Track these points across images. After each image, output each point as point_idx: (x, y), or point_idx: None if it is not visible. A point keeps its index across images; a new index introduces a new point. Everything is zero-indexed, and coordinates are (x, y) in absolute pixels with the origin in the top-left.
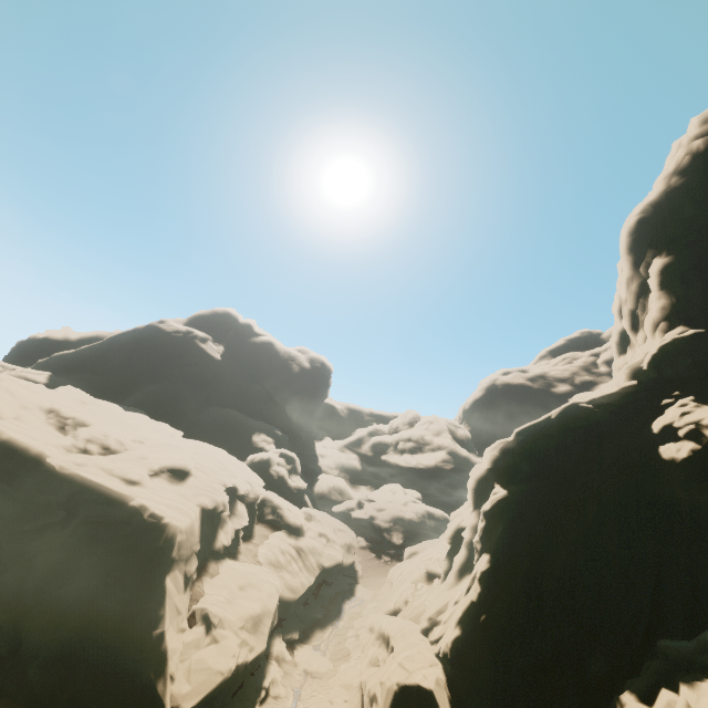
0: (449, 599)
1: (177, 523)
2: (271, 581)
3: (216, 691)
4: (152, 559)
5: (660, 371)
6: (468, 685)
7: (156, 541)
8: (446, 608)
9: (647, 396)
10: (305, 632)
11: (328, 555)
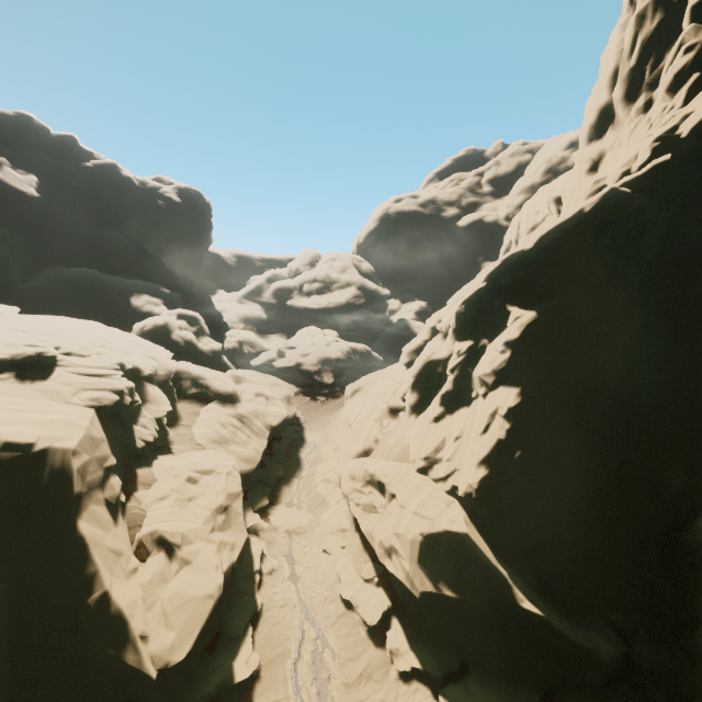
0: (445, 435)
1: (63, 445)
2: (225, 463)
3: (210, 618)
4: (38, 508)
5: (701, 138)
6: (492, 513)
7: (34, 482)
8: (444, 445)
9: (682, 174)
10: (272, 493)
11: (272, 414)
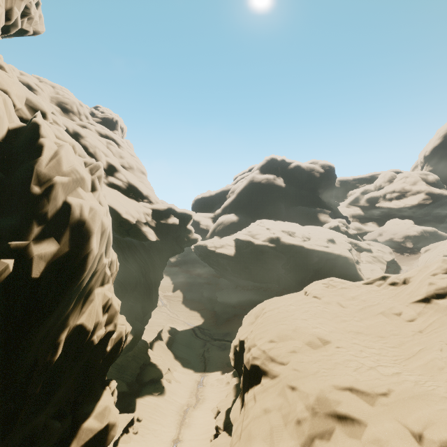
0: None
1: (350, 255)
2: (377, 267)
3: None
4: (350, 265)
5: None
6: None
7: (348, 261)
8: None
9: None
10: None
11: (386, 257)
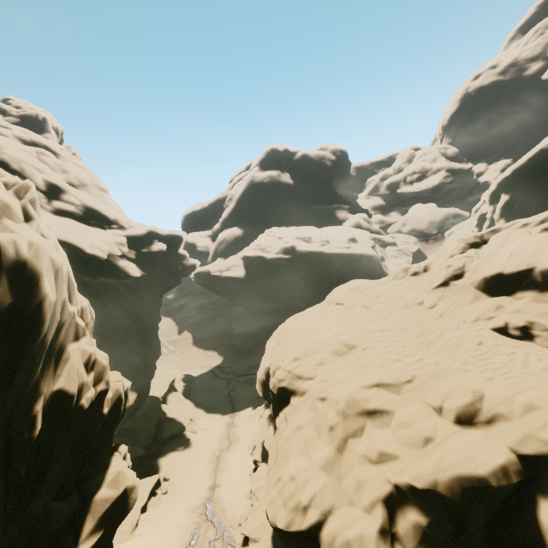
0: None
1: (374, 253)
2: (403, 261)
3: None
4: (375, 264)
5: None
6: None
7: (373, 259)
8: None
9: None
10: None
11: (411, 248)
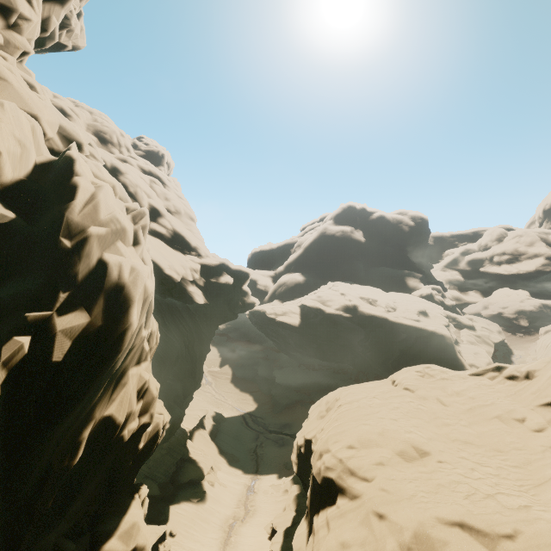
0: None
1: (447, 333)
2: (482, 350)
3: None
4: (447, 346)
5: None
6: None
7: (445, 340)
8: None
9: None
10: None
11: (493, 337)
